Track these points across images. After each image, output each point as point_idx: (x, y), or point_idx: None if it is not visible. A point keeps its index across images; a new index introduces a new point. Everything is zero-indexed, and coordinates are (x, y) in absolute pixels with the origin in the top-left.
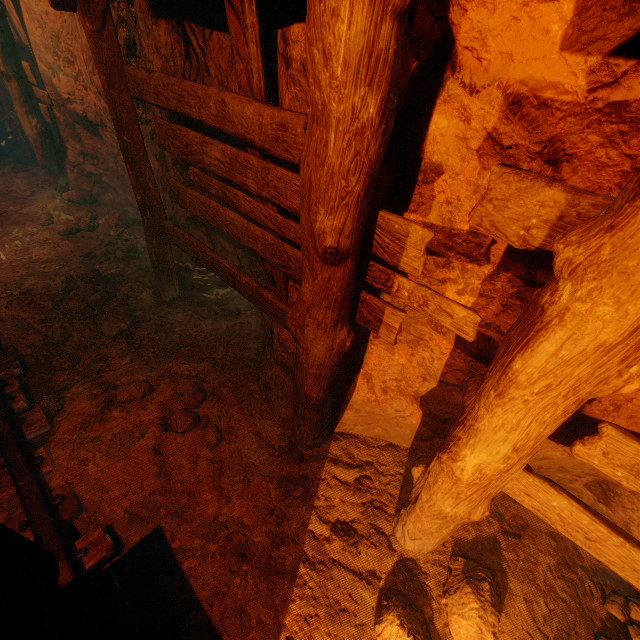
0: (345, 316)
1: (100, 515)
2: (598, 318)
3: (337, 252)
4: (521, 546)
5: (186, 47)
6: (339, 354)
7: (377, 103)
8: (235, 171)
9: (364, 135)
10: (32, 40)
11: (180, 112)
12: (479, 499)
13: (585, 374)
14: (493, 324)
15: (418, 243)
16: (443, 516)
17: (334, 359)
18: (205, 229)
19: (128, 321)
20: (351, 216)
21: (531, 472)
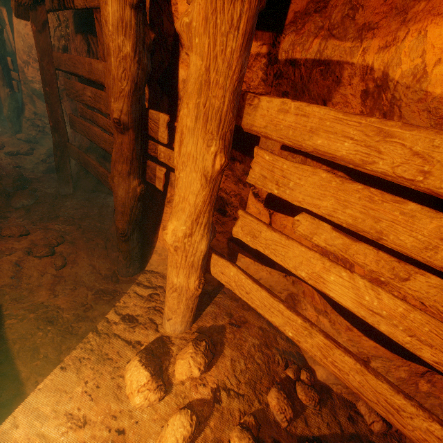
0: (136, 171)
1: None
2: (185, 115)
3: (120, 122)
4: (240, 332)
5: (88, 47)
6: (135, 198)
7: (130, 45)
8: (96, 102)
9: (127, 60)
10: (16, 47)
11: (74, 72)
12: (188, 267)
13: (194, 152)
14: (223, 188)
15: (163, 123)
16: (175, 288)
17: (132, 201)
18: (96, 154)
19: (30, 200)
20: (126, 103)
21: (223, 258)
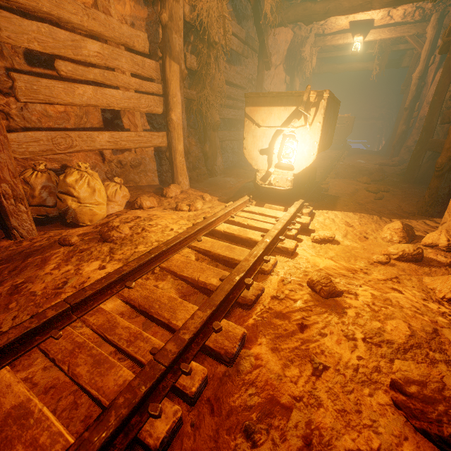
0: None
1: (329, 190)
2: None
3: None
4: None
5: None
6: None
7: None
8: None
9: None
10: (428, 94)
11: None
12: None
13: None
14: None
15: None
16: None
17: None
18: None
19: (380, 178)
20: None
21: None
